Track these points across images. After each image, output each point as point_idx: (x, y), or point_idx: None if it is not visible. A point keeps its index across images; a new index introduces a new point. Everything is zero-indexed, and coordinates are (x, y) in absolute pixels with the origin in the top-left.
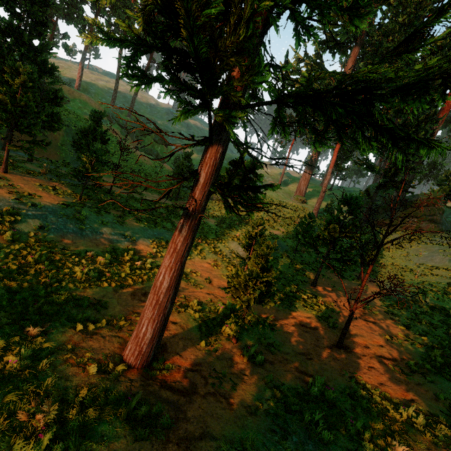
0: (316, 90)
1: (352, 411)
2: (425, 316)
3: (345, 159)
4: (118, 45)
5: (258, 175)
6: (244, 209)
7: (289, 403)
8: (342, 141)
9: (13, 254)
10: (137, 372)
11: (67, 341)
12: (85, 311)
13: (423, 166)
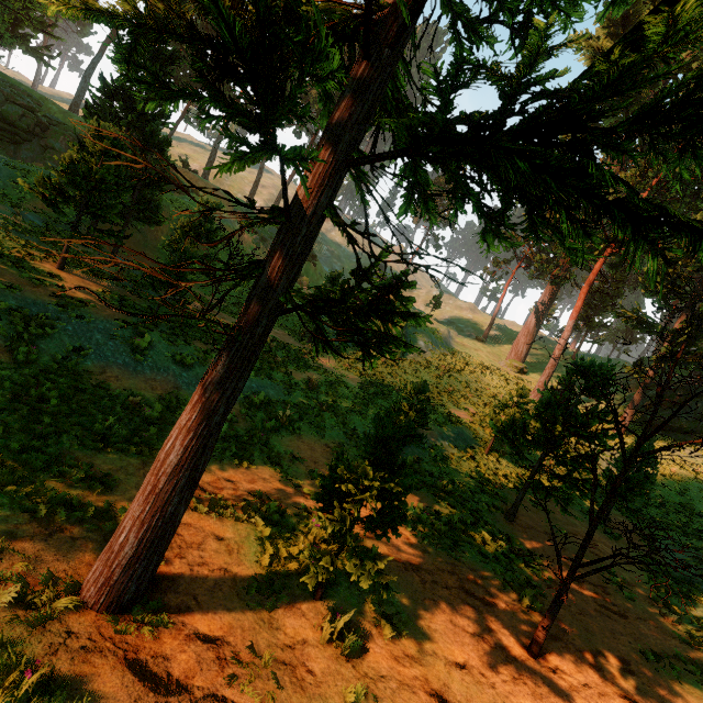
0: (467, 118)
1: None
2: None
3: (603, 309)
4: (104, 20)
5: (404, 299)
6: (358, 349)
7: None
8: (536, 232)
9: (15, 380)
10: (93, 619)
11: (2, 533)
12: (71, 488)
13: None
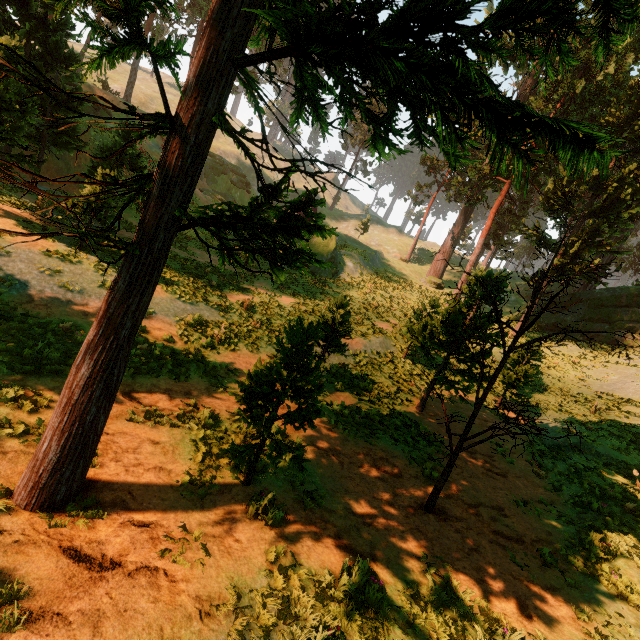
0: (338, 7)
1: (406, 628)
2: (592, 475)
3: (510, 229)
4: None
5: (314, 216)
6: (267, 263)
7: (292, 601)
8: (419, 139)
9: None
10: (27, 518)
11: None
12: (1, 409)
13: (632, 249)
